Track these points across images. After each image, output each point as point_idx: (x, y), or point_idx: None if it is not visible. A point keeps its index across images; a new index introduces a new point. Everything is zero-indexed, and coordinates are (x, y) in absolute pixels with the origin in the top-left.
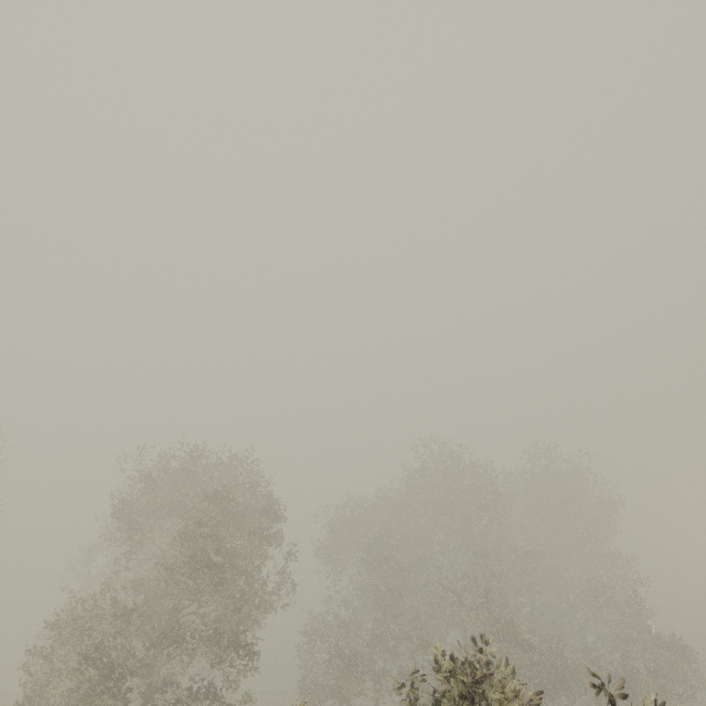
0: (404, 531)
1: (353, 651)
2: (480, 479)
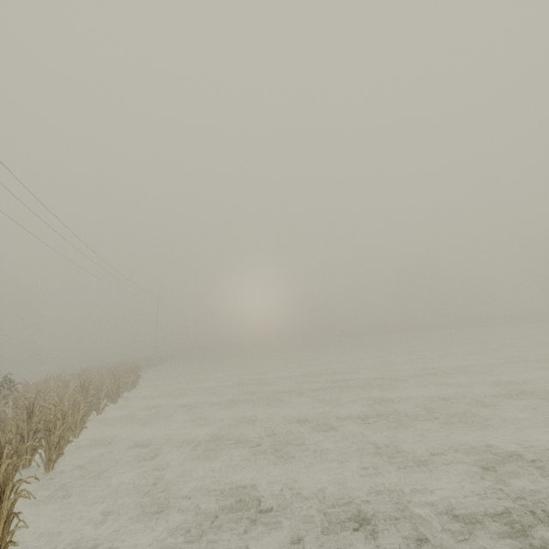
0: None
1: None
2: None
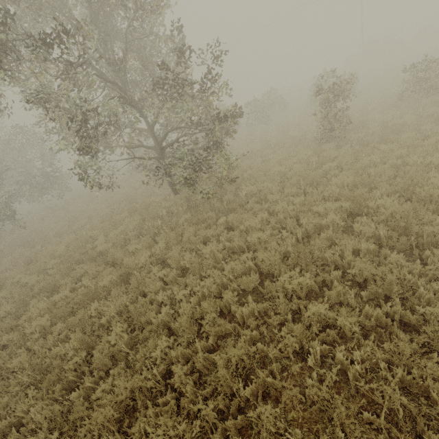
0: None
1: None
2: None
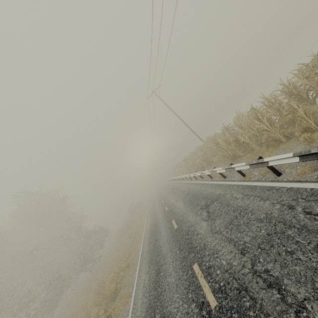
0: None
1: None
2: None
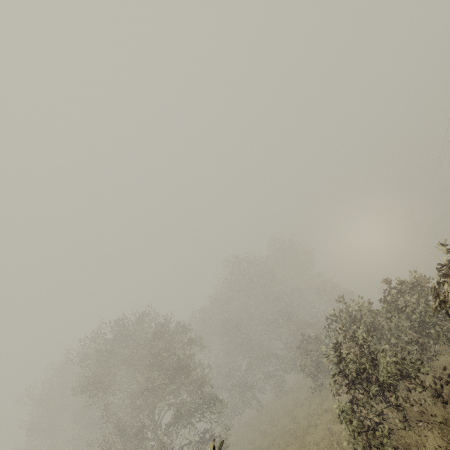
0: (234, 310)
1: (240, 381)
2: (259, 266)
